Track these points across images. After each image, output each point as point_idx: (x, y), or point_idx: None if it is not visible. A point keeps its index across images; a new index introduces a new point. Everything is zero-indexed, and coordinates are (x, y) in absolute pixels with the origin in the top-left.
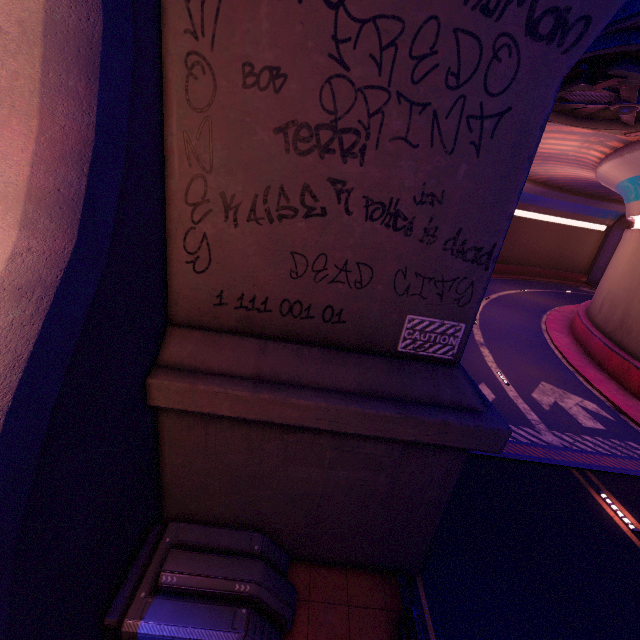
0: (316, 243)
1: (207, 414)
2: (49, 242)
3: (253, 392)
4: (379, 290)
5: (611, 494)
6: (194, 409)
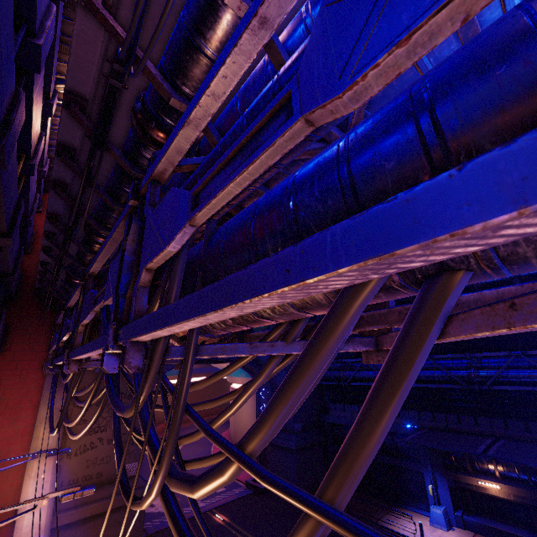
0: (94, 455)
1: (55, 531)
2: (55, 474)
3: (76, 509)
4: (113, 461)
5: (219, 513)
6: (54, 526)
